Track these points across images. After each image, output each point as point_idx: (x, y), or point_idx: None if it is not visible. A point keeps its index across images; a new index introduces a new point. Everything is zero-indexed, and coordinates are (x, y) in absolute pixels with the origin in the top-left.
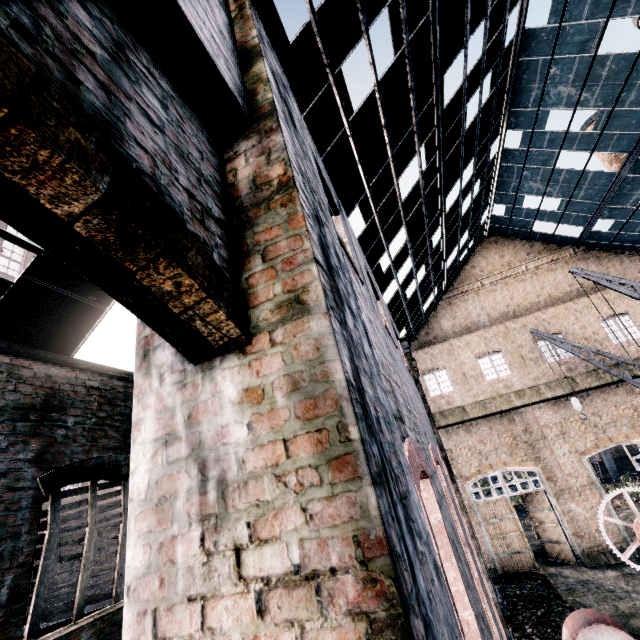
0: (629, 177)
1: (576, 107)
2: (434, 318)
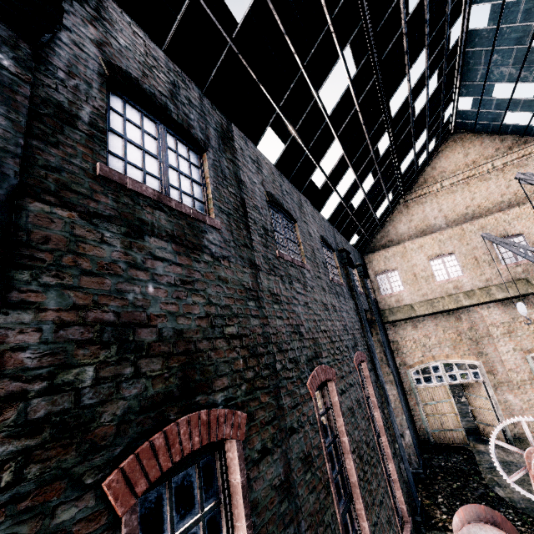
0: None
1: None
2: (390, 222)
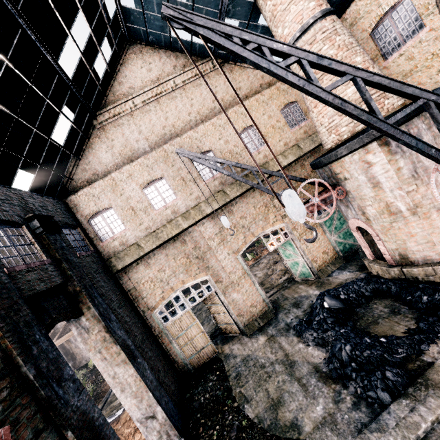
0: None
1: None
2: (89, 150)
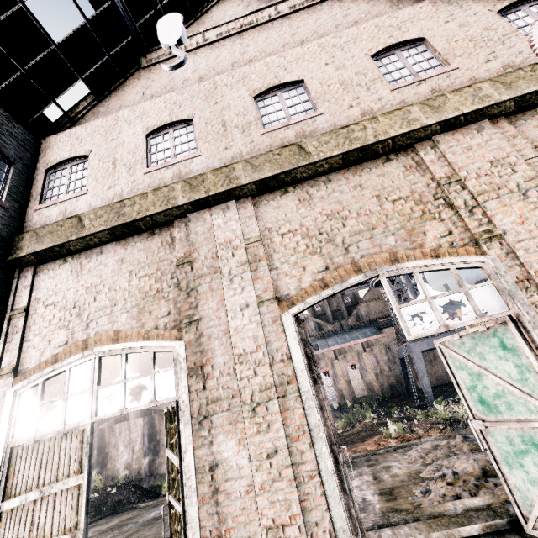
0: None
1: None
2: (117, 92)
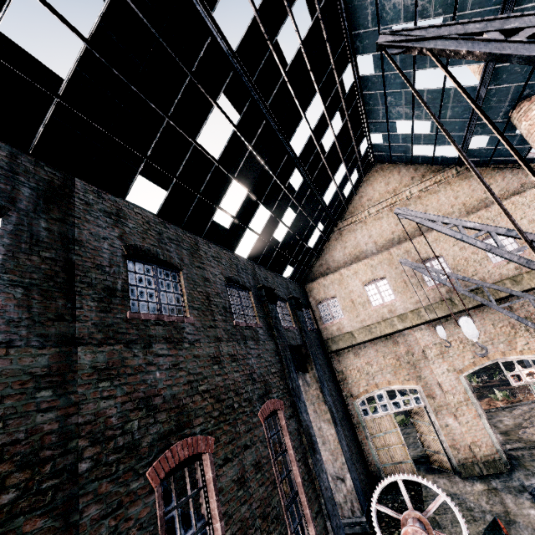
0: (492, 89)
1: (416, 19)
2: (327, 250)
